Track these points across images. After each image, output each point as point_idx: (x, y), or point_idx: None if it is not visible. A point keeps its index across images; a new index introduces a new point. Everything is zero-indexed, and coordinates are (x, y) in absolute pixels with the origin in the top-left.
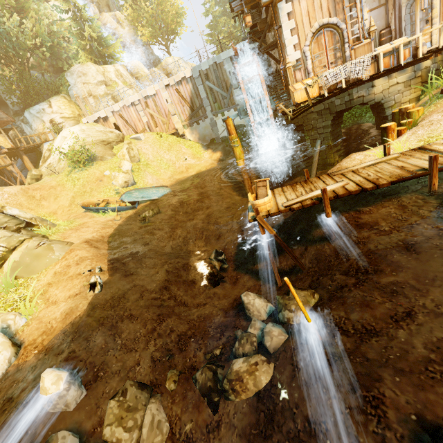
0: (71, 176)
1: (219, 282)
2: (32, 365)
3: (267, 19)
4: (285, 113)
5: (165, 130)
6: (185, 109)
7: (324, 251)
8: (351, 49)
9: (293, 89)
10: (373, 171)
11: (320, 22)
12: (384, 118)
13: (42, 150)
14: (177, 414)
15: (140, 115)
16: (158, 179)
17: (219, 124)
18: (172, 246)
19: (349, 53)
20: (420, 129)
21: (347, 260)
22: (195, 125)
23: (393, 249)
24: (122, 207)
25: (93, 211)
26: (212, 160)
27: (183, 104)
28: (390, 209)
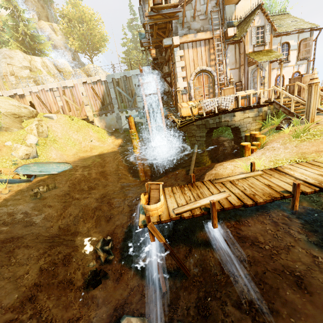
0: None
1: (100, 281)
2: None
3: (165, 57)
4: (174, 121)
5: (77, 115)
6: (97, 102)
7: (208, 259)
8: (222, 89)
9: (181, 106)
10: (247, 185)
11: (200, 67)
12: (240, 137)
13: None
14: None
15: (57, 99)
16: (63, 155)
17: (123, 118)
18: (60, 225)
19: (218, 91)
20: (267, 152)
21: (235, 281)
22: (104, 116)
23: (283, 281)
24: (15, 179)
25: None
26: (114, 145)
27: (96, 98)
28: (265, 224)
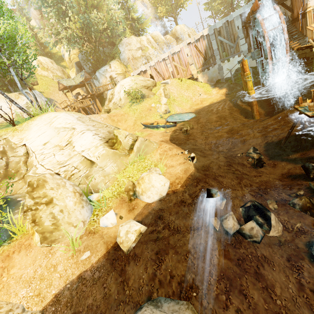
0: (132, 108)
1: (262, 165)
2: (182, 190)
3: None
4: (305, 48)
5: (183, 76)
6: (199, 59)
7: None
8: None
9: (313, 28)
10: None
11: None
12: None
13: (104, 95)
14: (285, 220)
15: (168, 67)
16: (182, 109)
17: (225, 68)
18: (208, 148)
19: None
20: None
21: None
22: (206, 71)
23: None
24: (168, 125)
25: (150, 128)
26: (220, 95)
27: (199, 55)
28: None
